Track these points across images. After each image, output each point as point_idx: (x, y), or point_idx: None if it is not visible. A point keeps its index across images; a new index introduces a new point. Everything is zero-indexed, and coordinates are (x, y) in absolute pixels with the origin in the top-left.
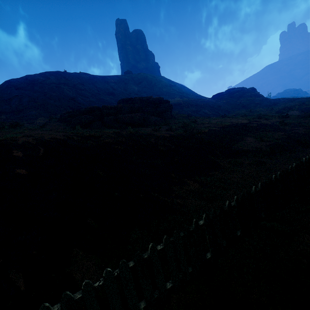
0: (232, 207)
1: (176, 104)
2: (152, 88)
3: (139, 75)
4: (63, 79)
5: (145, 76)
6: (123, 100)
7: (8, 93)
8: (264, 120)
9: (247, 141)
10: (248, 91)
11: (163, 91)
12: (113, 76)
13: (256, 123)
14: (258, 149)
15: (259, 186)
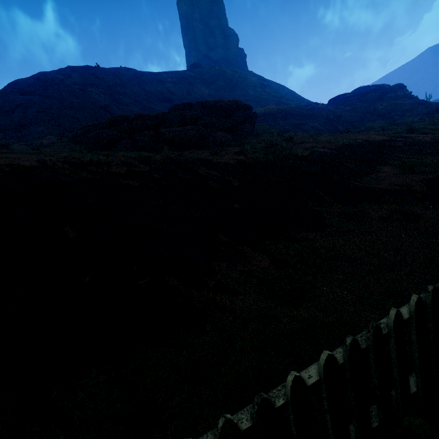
0: (311, 387)
1: (267, 114)
2: (232, 91)
3: (212, 69)
4: (92, 77)
5: (222, 71)
6: (176, 106)
7: (11, 101)
8: (418, 135)
9: (382, 173)
10: (391, 90)
11: (250, 95)
12: (171, 72)
13: (404, 141)
14: (405, 188)
15: (413, 307)
